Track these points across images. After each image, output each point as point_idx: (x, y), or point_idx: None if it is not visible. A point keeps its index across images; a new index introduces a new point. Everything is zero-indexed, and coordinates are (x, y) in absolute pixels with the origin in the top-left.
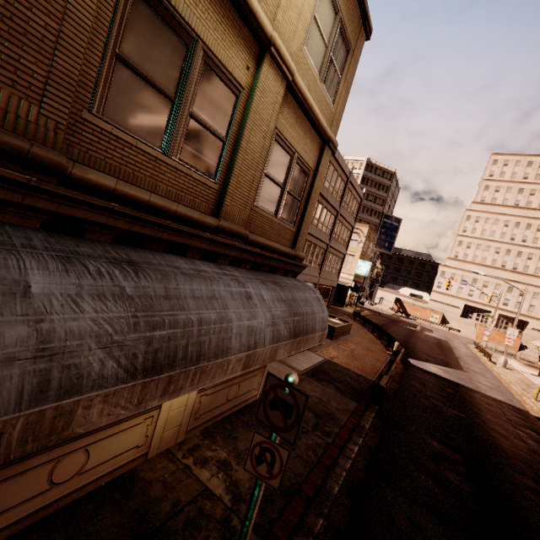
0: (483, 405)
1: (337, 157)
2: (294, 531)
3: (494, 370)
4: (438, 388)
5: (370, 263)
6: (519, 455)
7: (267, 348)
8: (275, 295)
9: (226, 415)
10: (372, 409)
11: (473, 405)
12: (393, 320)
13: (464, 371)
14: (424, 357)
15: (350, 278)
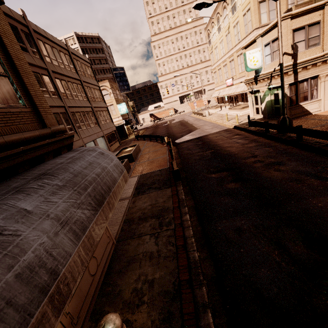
0: (215, 139)
1: (45, 35)
2: (197, 319)
3: (207, 119)
4: (195, 146)
5: (124, 103)
6: (241, 150)
7: (76, 251)
8: (46, 191)
9: (102, 281)
10: (179, 184)
11: (212, 142)
12: (155, 126)
13: (198, 129)
14: (180, 135)
15: (120, 119)
